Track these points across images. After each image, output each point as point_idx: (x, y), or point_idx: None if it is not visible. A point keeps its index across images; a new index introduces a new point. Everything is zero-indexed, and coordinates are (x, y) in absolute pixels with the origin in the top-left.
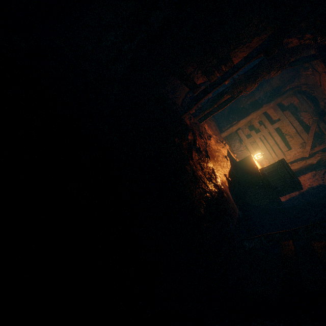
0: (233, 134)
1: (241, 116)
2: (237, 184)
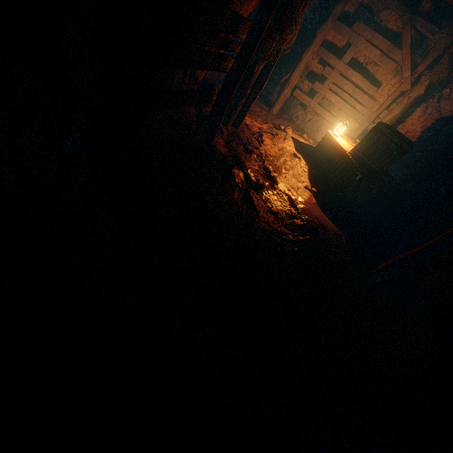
0: (288, 100)
1: (289, 64)
2: (326, 187)
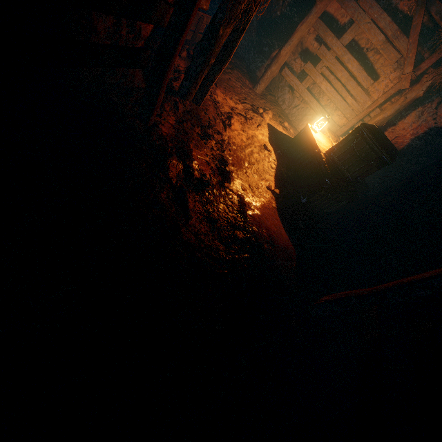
0: (276, 79)
1: (282, 36)
2: (293, 188)
